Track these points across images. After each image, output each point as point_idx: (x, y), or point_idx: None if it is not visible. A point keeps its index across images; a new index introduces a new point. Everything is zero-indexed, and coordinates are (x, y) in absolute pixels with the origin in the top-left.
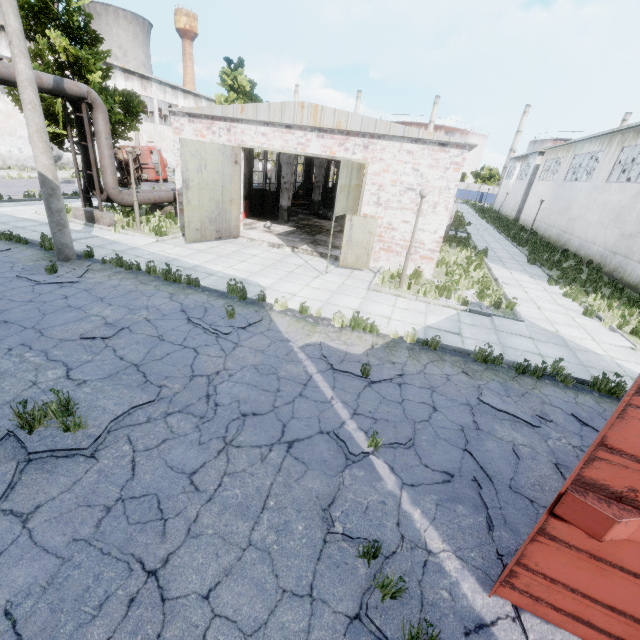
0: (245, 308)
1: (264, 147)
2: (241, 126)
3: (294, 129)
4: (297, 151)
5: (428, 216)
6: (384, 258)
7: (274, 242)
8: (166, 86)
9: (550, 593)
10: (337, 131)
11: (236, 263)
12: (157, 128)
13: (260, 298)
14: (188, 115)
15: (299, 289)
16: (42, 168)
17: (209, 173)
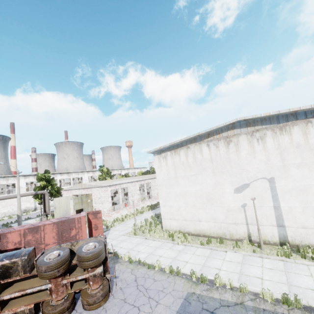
0: None
1: (76, 194)
2: (72, 190)
3: (80, 189)
4: (81, 194)
5: (104, 204)
6: None
7: None
8: None
9: None
10: (86, 188)
11: None
12: None
13: None
14: (65, 190)
15: None
16: (18, 213)
17: (62, 203)
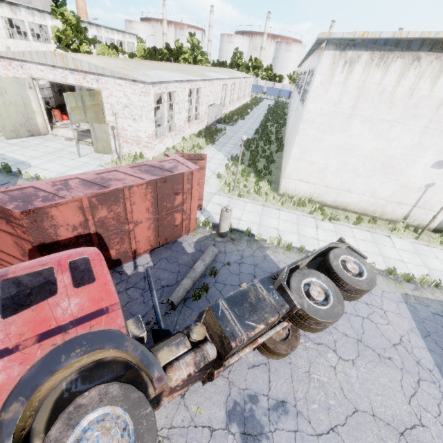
0: (6, 177)
1: (44, 78)
2: (27, 64)
3: (57, 68)
4: (63, 82)
5: (140, 122)
6: (126, 147)
7: (70, 137)
8: (33, 10)
9: (1, 262)
10: (80, 70)
11: (29, 152)
12: (32, 45)
13: (18, 172)
14: None
15: (53, 166)
16: None
17: (10, 96)
